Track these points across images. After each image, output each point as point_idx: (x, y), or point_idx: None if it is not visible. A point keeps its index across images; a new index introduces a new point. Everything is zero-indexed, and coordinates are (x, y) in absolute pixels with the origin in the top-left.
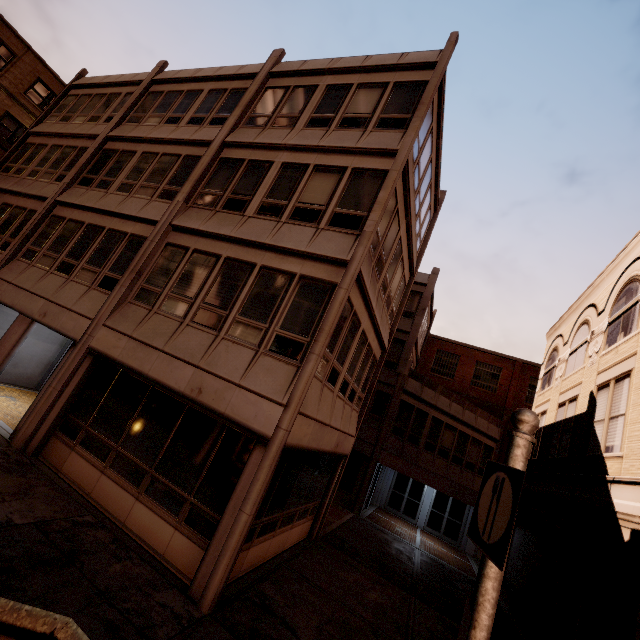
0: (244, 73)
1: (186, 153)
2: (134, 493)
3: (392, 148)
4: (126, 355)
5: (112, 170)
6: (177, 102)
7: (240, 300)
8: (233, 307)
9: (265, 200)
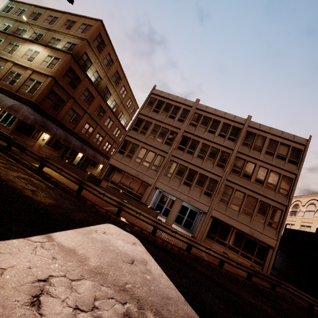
0: (238, 122)
1: (222, 149)
2: (237, 255)
3: (295, 173)
4: (226, 220)
5: (191, 147)
6: (210, 123)
7: (256, 209)
8: (254, 211)
9: (256, 178)
